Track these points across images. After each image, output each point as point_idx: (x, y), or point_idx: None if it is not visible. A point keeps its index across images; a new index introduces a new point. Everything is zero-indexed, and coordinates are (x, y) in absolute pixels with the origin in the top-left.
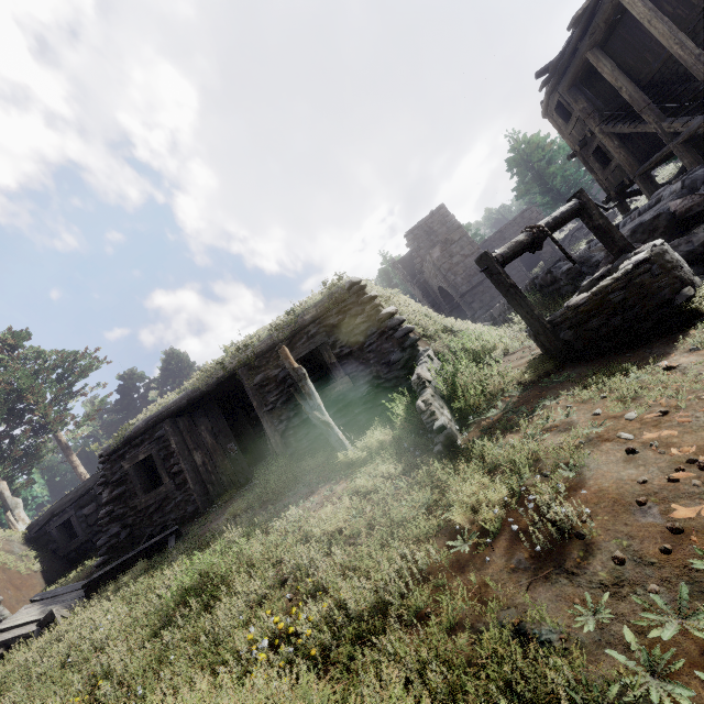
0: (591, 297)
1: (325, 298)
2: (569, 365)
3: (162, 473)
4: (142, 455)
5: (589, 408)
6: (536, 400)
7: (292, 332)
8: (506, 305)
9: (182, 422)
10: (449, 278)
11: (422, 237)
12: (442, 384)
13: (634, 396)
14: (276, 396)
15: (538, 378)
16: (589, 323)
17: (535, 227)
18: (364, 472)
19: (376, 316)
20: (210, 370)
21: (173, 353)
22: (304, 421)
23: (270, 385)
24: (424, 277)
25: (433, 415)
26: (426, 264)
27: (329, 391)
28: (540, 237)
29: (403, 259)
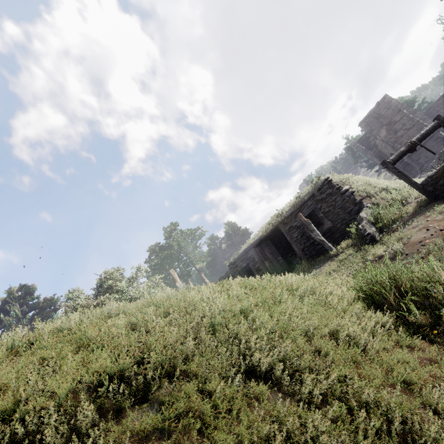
0: (437, 172)
1: (313, 188)
2: (434, 201)
3: (253, 271)
4: (244, 264)
5: (427, 219)
6: (412, 219)
7: (300, 206)
8: (438, 160)
9: (257, 250)
10: (396, 147)
11: (373, 122)
12: (374, 218)
13: (443, 212)
14: (297, 234)
15: (417, 209)
16: (439, 183)
17: (409, 142)
18: (341, 255)
19: (339, 192)
20: (267, 227)
21: (229, 223)
22: (311, 243)
23: (293, 230)
24: (378, 149)
25: (365, 230)
26: (377, 141)
27: (321, 228)
28: (413, 146)
29: (360, 139)
